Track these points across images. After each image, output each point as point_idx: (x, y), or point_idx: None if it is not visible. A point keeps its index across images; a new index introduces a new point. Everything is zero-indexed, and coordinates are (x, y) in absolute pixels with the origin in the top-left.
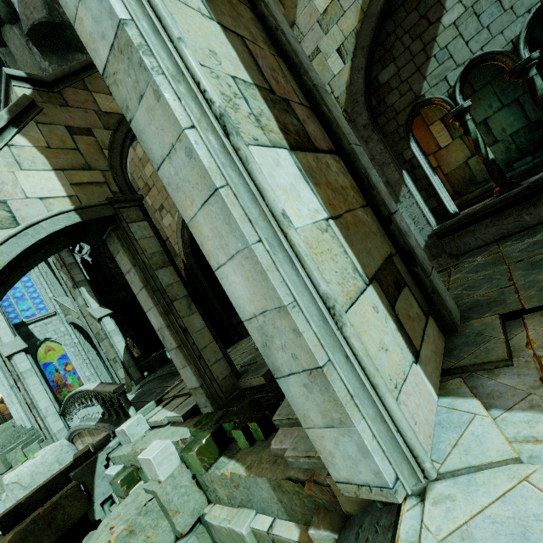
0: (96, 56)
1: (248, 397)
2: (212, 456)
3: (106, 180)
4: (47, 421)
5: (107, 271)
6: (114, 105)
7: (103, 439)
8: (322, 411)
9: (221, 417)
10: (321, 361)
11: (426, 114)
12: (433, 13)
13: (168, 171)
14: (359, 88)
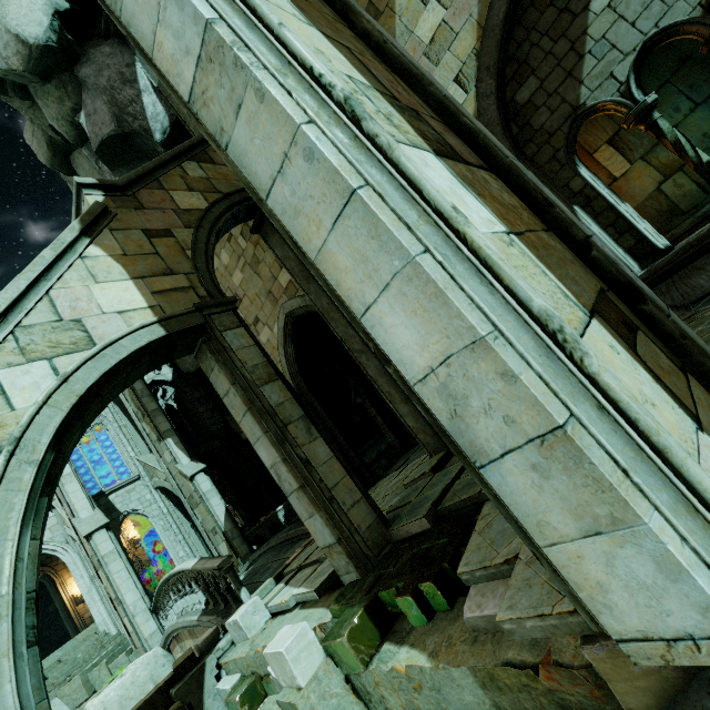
0: (180, 81)
1: (408, 550)
2: (371, 642)
3: (191, 284)
4: (135, 621)
5: (196, 416)
6: (193, 201)
7: (211, 637)
8: (574, 508)
9: (374, 584)
10: (559, 417)
11: (585, 140)
12: (576, 2)
13: (281, 194)
14: (492, 117)
